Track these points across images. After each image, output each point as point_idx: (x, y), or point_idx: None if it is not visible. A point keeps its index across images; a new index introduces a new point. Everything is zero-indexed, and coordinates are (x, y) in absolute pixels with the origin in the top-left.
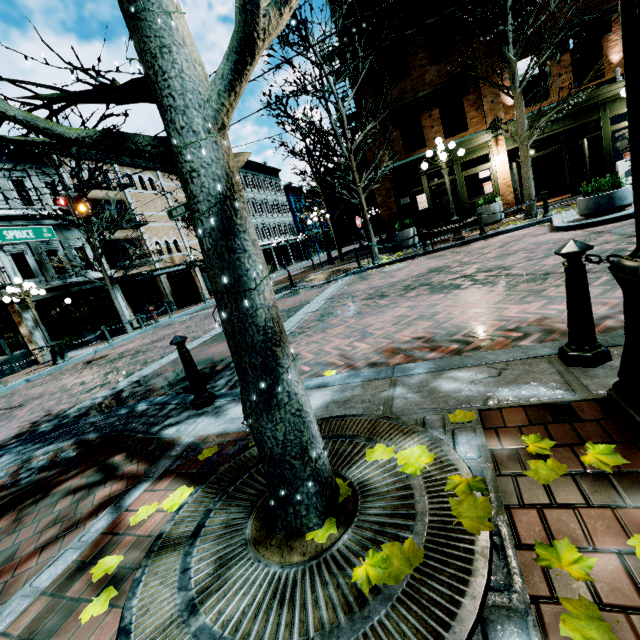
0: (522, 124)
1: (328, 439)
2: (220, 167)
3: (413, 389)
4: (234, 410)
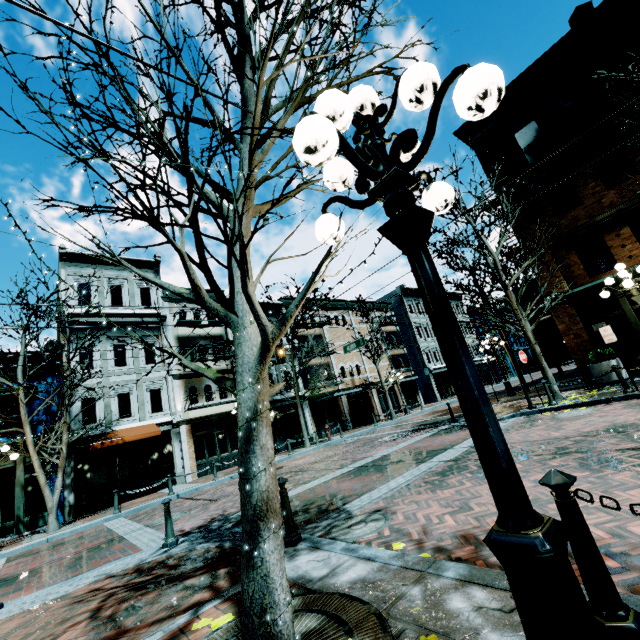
0: None
1: (327, 616)
2: (252, 401)
3: (426, 593)
4: (302, 557)
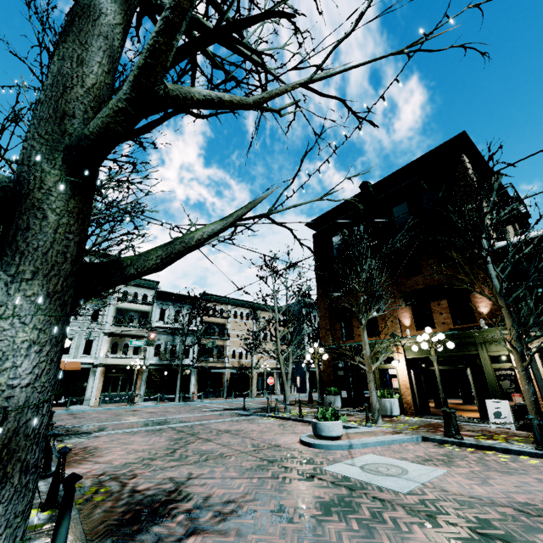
0: (364, 348)
1: None
2: None
3: None
4: None
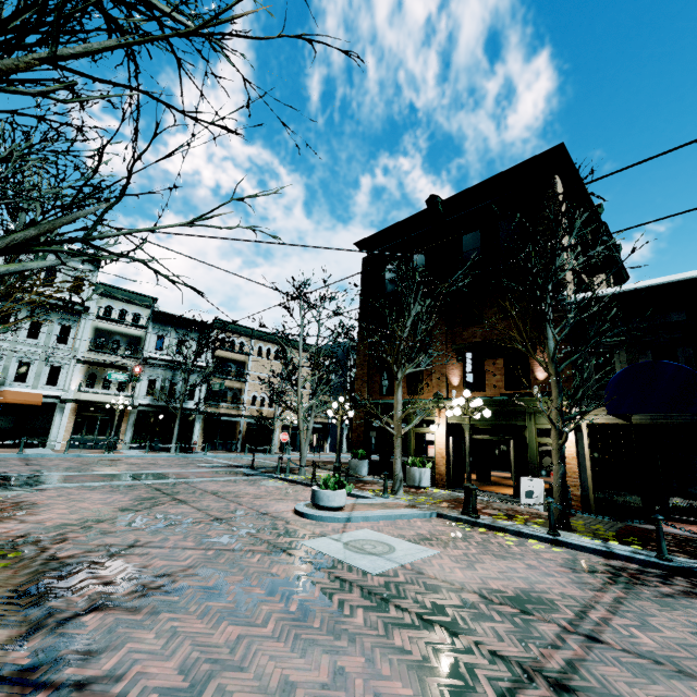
0: (395, 408)
1: None
2: None
3: None
4: None
